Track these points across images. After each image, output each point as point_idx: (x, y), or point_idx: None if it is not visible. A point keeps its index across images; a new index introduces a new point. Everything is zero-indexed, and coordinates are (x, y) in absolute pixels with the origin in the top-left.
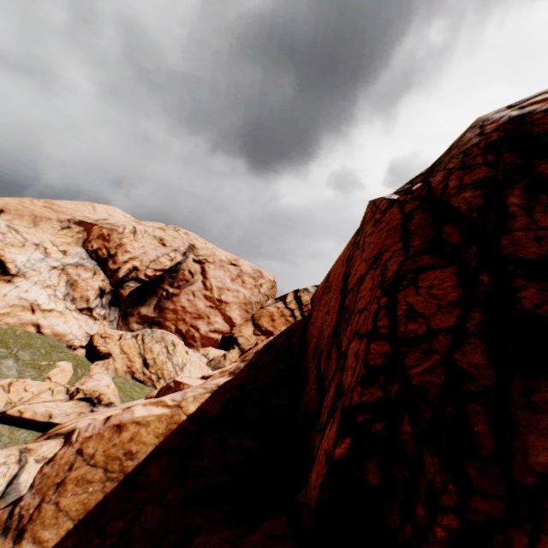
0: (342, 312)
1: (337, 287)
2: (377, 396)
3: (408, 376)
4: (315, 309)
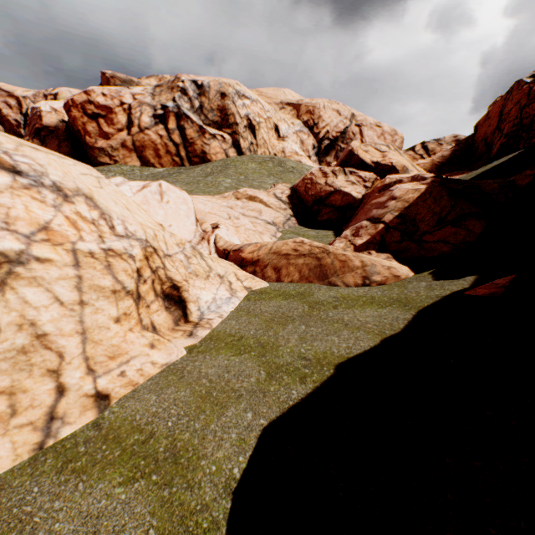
0: (500, 122)
1: (495, 116)
2: (514, 130)
3: (522, 124)
4: (479, 129)
